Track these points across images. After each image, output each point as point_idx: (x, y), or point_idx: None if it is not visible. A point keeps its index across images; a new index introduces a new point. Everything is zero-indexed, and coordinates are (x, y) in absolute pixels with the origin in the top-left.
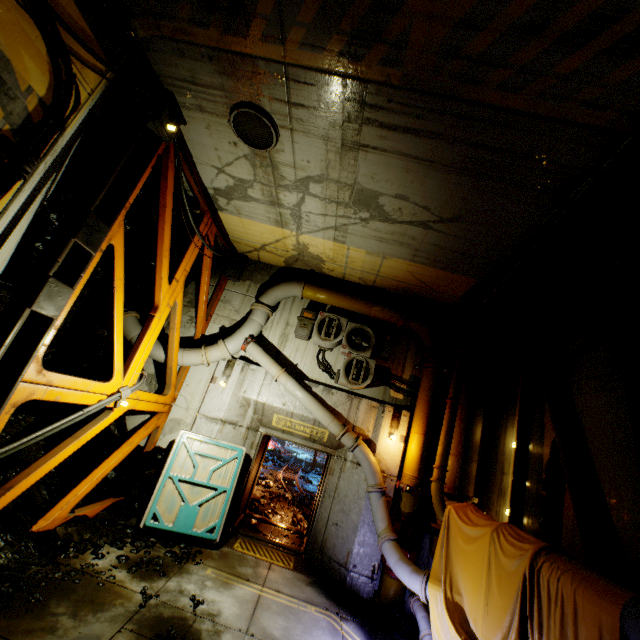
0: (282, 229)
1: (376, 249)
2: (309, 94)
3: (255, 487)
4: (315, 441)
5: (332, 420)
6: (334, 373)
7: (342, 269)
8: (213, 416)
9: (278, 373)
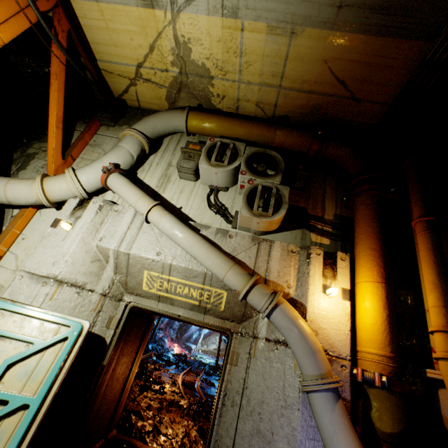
0: (153, 11)
1: (282, 12)
2: None
3: (143, 394)
4: (207, 311)
5: (231, 267)
6: (231, 215)
7: (235, 89)
8: (42, 273)
9: (149, 207)
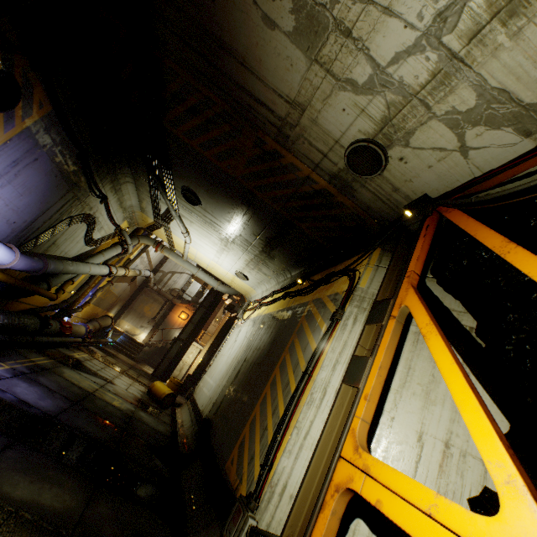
0: None
1: None
2: (309, 153)
3: None
4: None
5: None
6: None
7: None
8: None
9: None
